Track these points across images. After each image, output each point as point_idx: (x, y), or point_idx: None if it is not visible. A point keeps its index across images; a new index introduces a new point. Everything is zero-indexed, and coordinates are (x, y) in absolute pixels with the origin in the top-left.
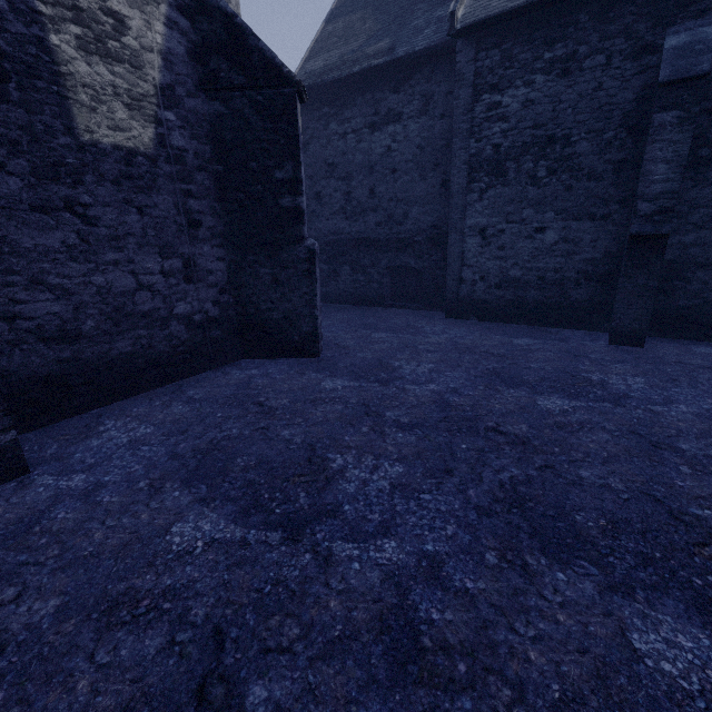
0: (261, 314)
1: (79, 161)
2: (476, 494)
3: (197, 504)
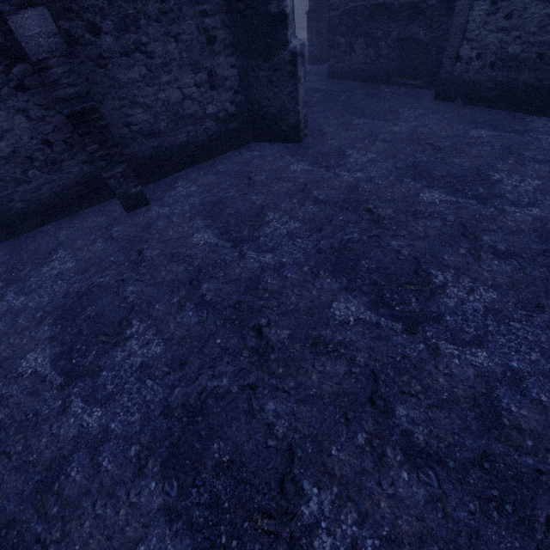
0: (263, 109)
1: (135, 10)
2: (324, 243)
3: (205, 227)
